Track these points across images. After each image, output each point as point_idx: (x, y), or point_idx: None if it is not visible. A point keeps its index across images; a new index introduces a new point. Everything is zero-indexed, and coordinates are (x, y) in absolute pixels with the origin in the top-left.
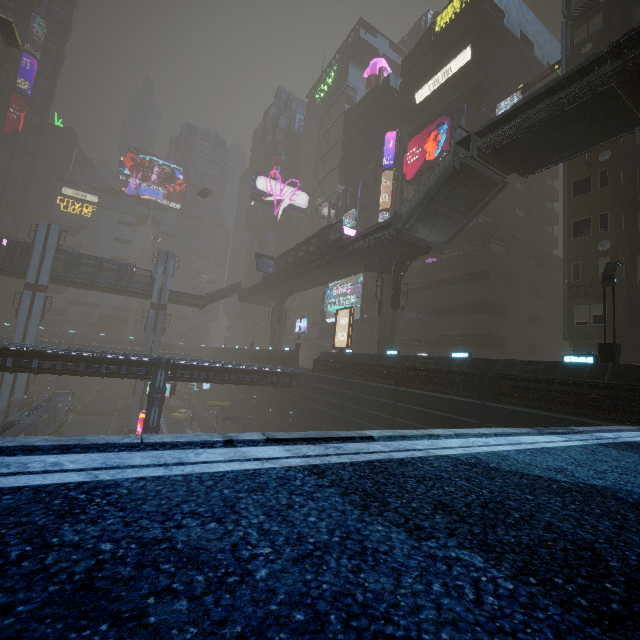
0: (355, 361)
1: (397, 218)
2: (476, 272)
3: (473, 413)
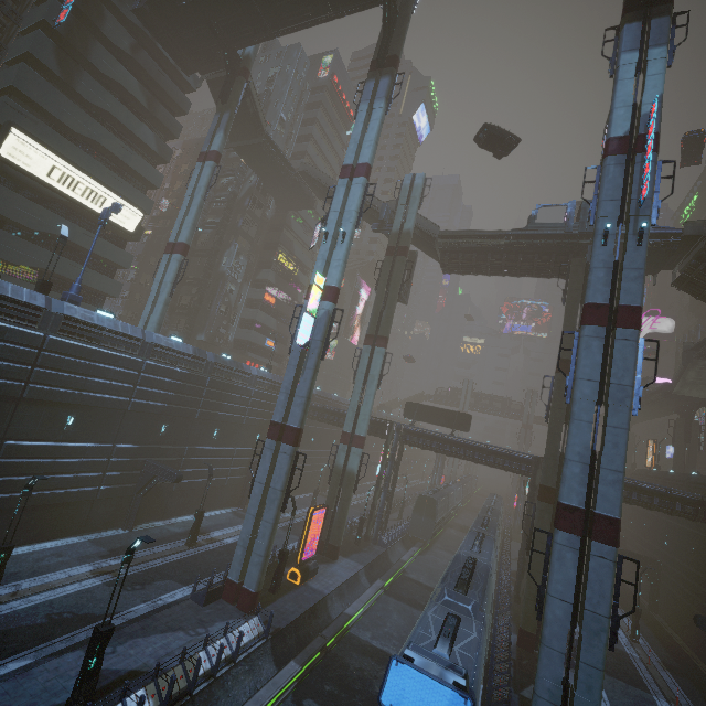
0: (647, 474)
1: (666, 386)
2: None
3: None
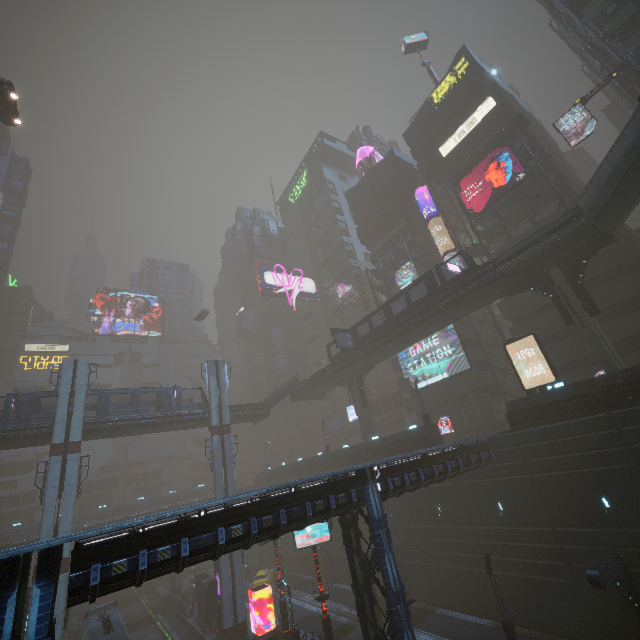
0: (611, 384)
1: (582, 208)
2: (619, 265)
3: None
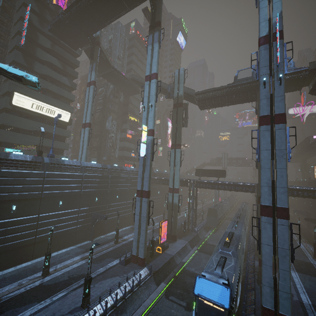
0: (315, 182)
1: None
2: None
3: None
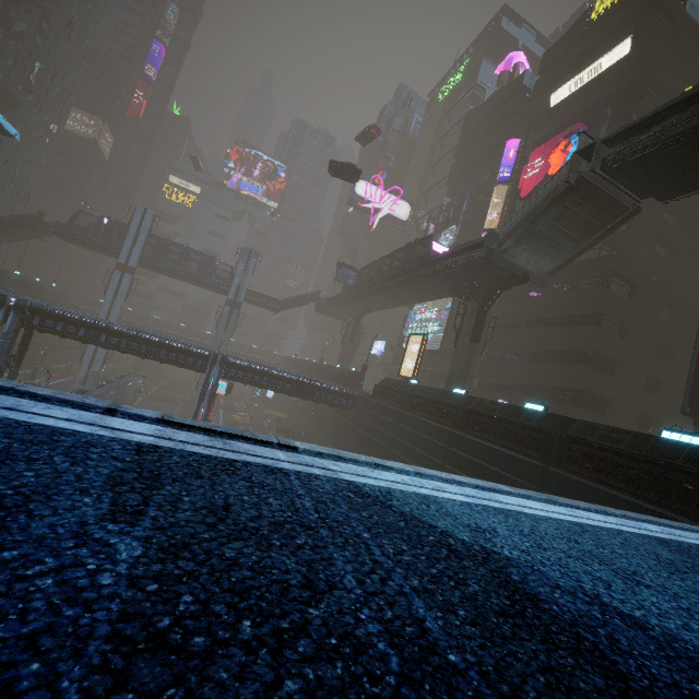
0: (416, 393)
1: (492, 237)
2: (586, 315)
3: (531, 476)
